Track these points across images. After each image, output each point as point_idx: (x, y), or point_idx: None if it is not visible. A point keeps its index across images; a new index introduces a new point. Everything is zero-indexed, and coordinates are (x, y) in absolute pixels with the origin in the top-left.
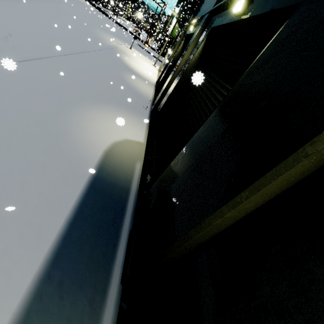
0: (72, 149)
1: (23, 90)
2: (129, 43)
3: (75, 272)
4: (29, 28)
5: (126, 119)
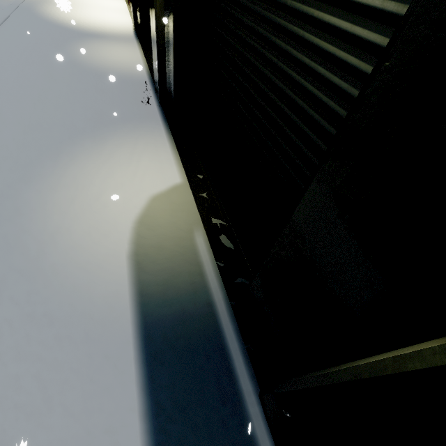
0: (72, 301)
1: None
2: None
3: None
4: None
5: (128, 152)
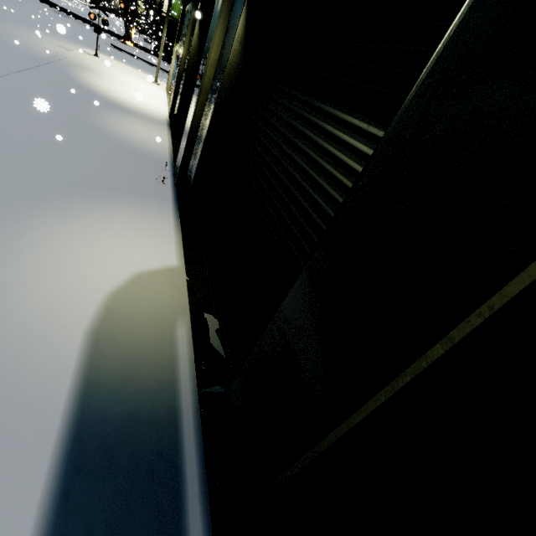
0: None
1: None
2: (92, 44)
3: None
4: None
5: (125, 221)
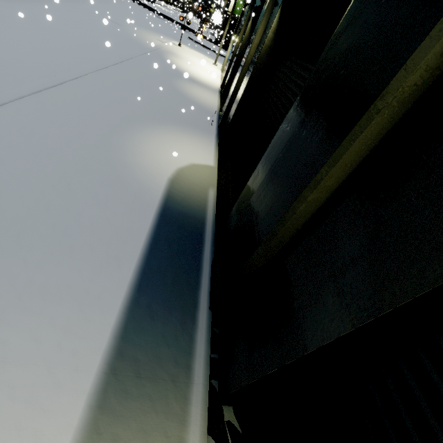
0: (133, 180)
1: (65, 119)
2: (177, 38)
3: (161, 297)
4: (51, 42)
5: (189, 139)
